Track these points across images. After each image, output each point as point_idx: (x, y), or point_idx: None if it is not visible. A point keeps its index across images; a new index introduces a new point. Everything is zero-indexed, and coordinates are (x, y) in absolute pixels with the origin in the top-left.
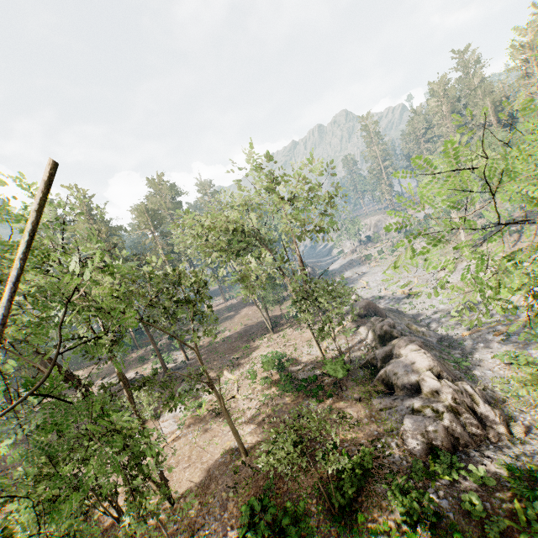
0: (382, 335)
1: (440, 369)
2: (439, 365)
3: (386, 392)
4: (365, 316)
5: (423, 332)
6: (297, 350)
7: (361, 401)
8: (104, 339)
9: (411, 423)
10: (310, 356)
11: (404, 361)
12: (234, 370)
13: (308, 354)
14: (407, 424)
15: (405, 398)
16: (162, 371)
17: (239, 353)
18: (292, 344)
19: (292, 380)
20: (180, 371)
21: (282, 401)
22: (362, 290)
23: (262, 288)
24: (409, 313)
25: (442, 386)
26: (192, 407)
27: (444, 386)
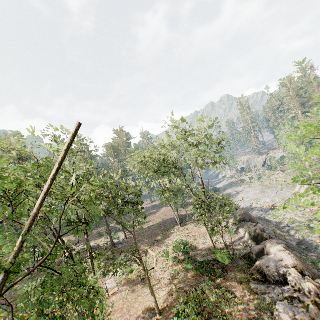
0: (256, 236)
1: (302, 268)
2: (301, 264)
3: (260, 279)
4: (242, 221)
5: (285, 236)
6: (196, 240)
7: (242, 284)
8: (80, 227)
9: (282, 309)
10: (205, 246)
11: (274, 257)
12: (155, 249)
13: (204, 244)
14: (279, 309)
15: (276, 287)
16: (110, 244)
17: (158, 238)
18: (192, 235)
19: (192, 261)
20: (121, 246)
21: (185, 276)
22: (239, 202)
23: (176, 198)
24: (274, 222)
25: (305, 282)
26: (127, 272)
27: (307, 282)
